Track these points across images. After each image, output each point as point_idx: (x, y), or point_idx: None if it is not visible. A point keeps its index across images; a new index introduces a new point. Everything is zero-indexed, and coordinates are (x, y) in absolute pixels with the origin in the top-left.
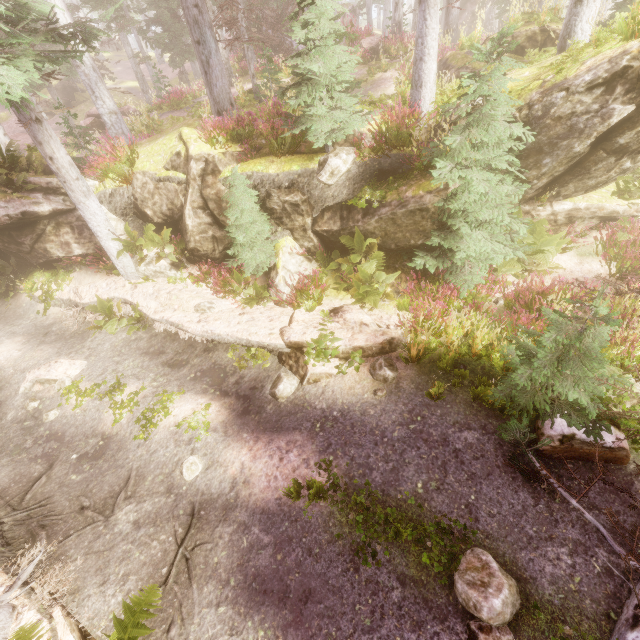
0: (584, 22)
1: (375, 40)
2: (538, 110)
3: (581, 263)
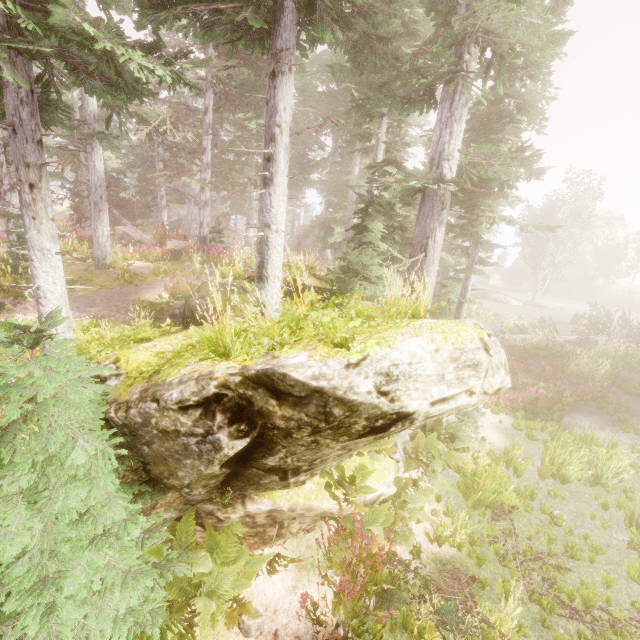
0: (269, 297)
1: (183, 244)
2: (136, 415)
3: (295, 588)
